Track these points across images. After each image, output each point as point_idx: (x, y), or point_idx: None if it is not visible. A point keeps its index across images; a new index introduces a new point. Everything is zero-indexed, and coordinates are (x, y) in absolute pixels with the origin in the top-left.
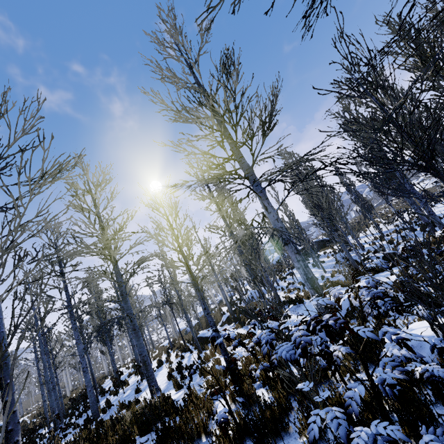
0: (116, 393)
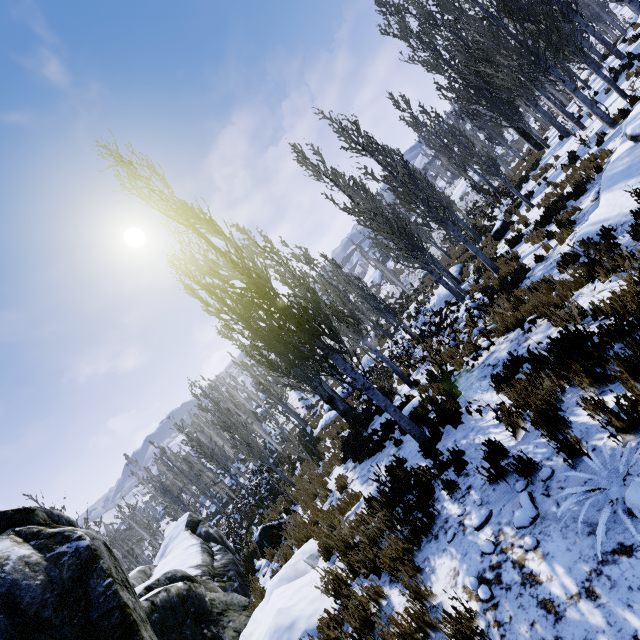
0: None
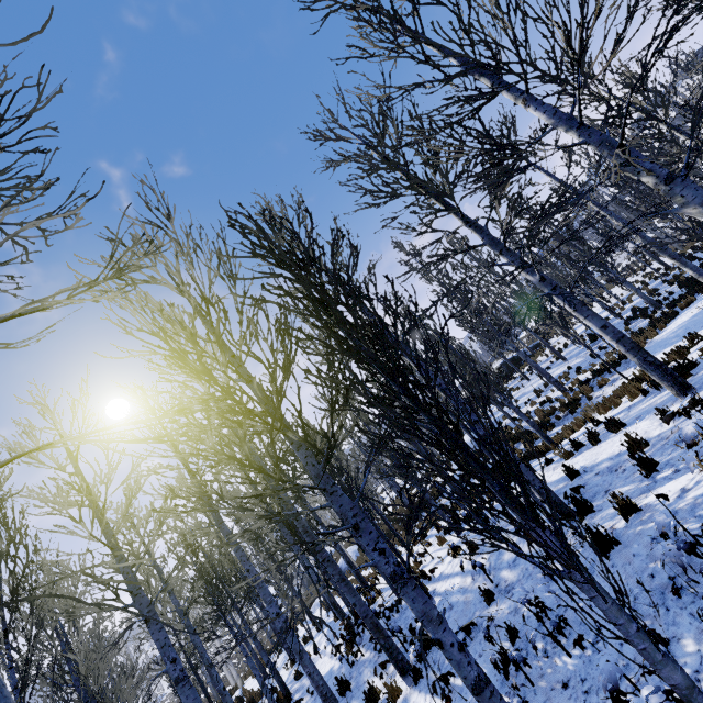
0: (472, 548)
